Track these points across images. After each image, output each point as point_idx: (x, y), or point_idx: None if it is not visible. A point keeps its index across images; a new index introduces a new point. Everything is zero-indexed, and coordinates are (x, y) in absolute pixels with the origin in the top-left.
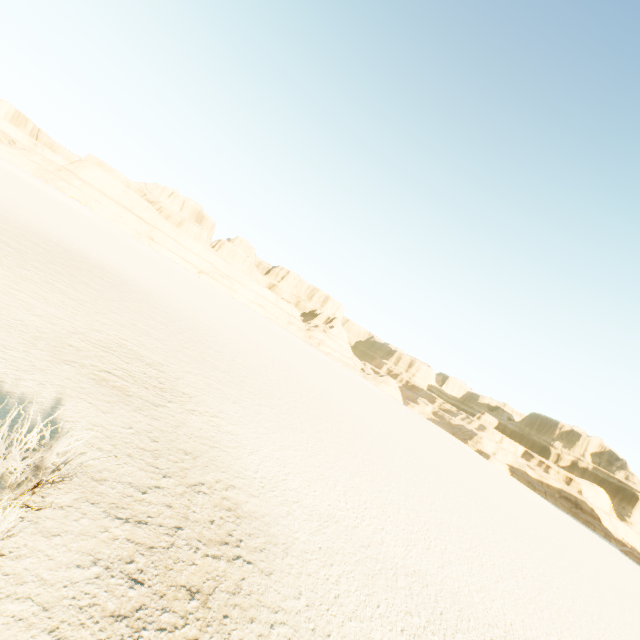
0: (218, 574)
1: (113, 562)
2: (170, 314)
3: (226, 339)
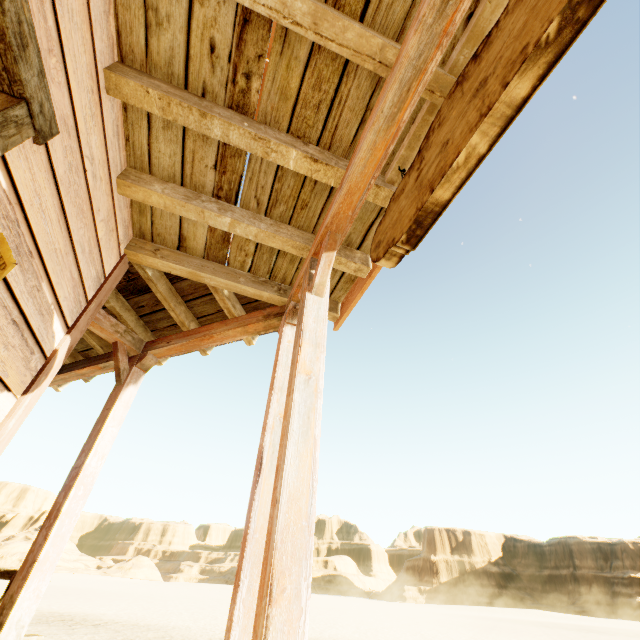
0: (70, 618)
1: None
2: None
3: None
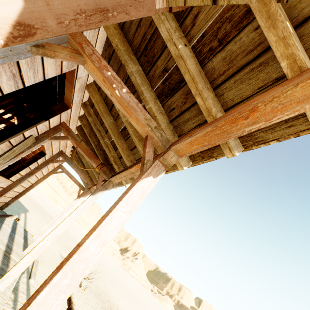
0: None
1: (102, 307)
2: (74, 238)
3: None
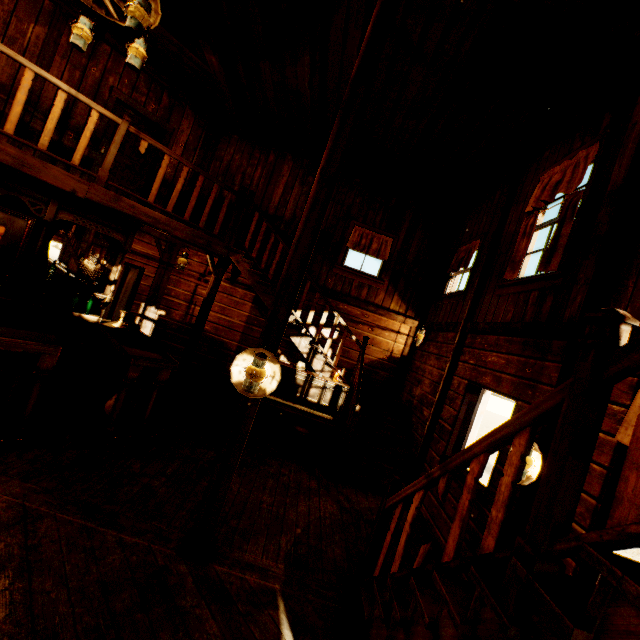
0: None
1: None
2: None
3: None
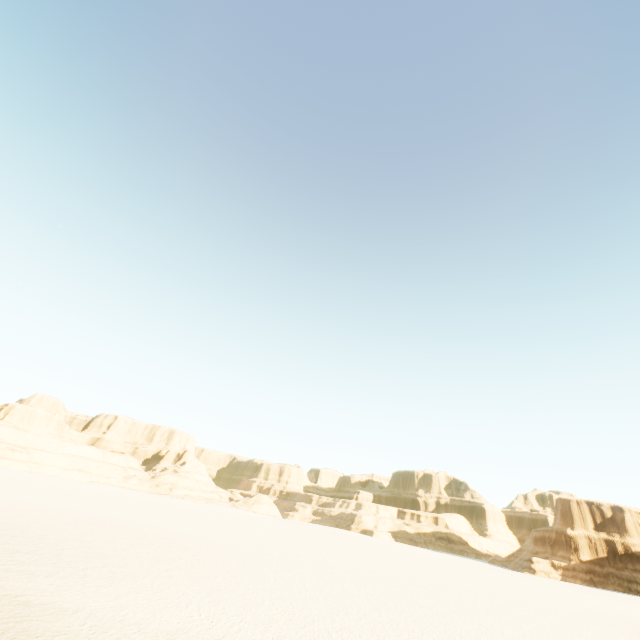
0: None
1: None
2: None
3: (28, 520)
